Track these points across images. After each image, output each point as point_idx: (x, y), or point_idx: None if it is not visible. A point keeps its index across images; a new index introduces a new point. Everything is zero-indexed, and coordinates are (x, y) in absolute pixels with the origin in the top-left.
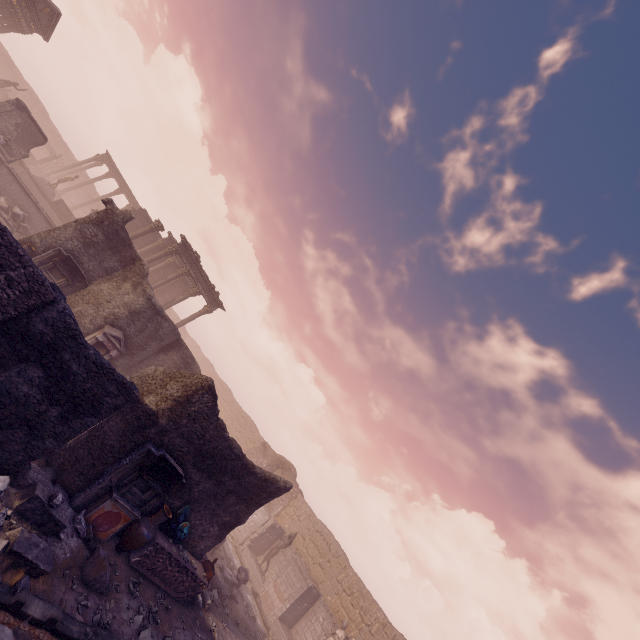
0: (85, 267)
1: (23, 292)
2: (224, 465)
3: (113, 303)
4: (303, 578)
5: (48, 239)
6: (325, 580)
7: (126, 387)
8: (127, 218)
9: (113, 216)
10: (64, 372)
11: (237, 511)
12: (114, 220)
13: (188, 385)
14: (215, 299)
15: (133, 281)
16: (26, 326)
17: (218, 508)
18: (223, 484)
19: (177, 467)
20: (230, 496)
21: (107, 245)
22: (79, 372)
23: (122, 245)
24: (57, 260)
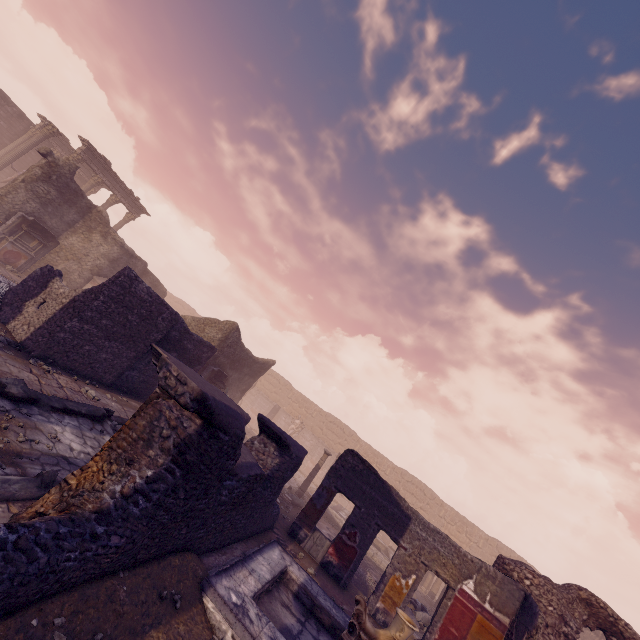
0: (49, 225)
1: (168, 321)
2: (244, 363)
3: (91, 256)
4: (270, 402)
5: (4, 206)
6: (280, 399)
7: (211, 347)
8: (73, 169)
9: (58, 169)
10: (185, 350)
11: (249, 382)
12: (60, 173)
13: (223, 329)
14: (137, 205)
15: (100, 231)
16: (168, 335)
17: (240, 384)
18: (243, 372)
19: (224, 372)
20: (246, 377)
21: (62, 200)
22: (191, 348)
23: (75, 196)
24: (29, 228)
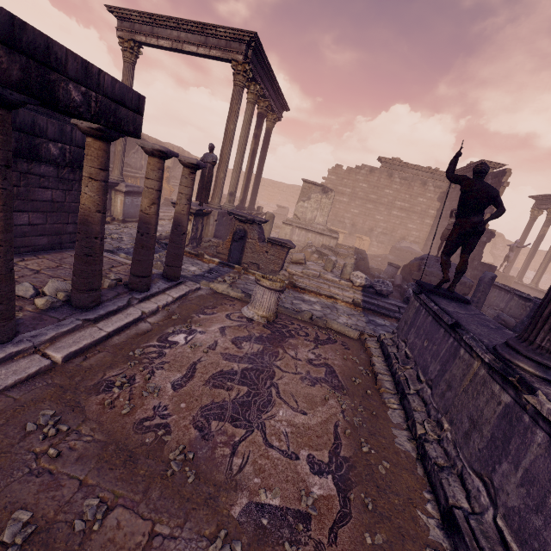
0: None
1: None
2: None
3: None
4: None
5: None
6: None
7: None
8: None
9: None
10: None
11: None
12: None
13: None
14: None
15: None
16: None
17: None
18: None
19: None
20: None
21: None
22: None
23: None
24: None
